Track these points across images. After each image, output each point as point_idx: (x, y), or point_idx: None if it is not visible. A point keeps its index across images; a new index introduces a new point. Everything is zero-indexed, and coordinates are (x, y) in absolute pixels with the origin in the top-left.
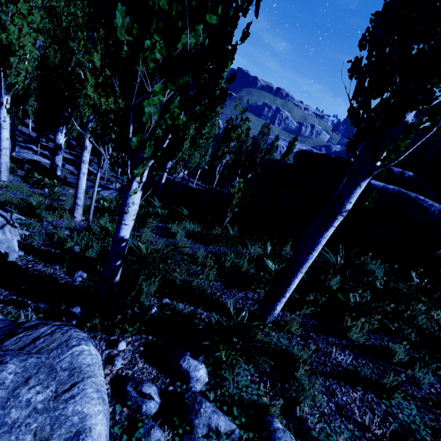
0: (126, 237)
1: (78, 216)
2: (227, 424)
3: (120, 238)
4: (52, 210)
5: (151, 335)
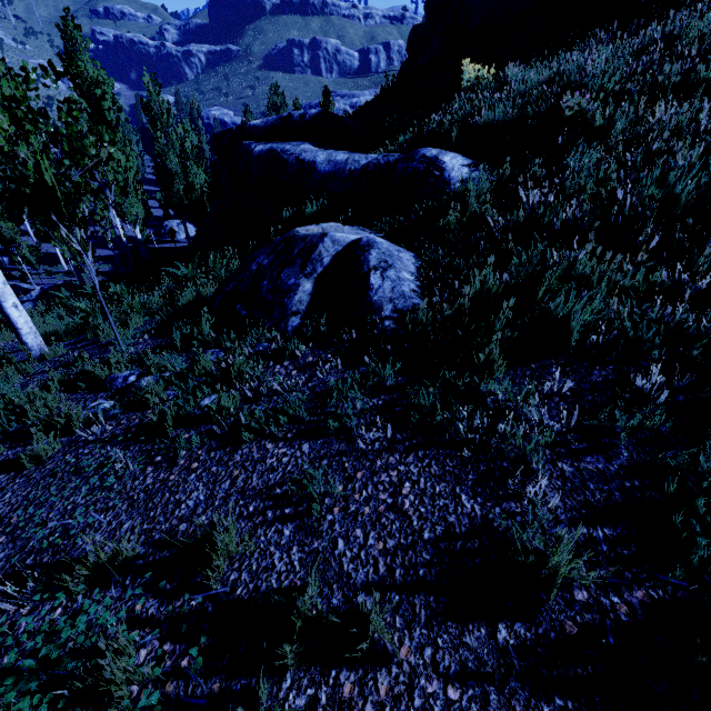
0: None
1: None
2: None
3: None
4: None
5: None
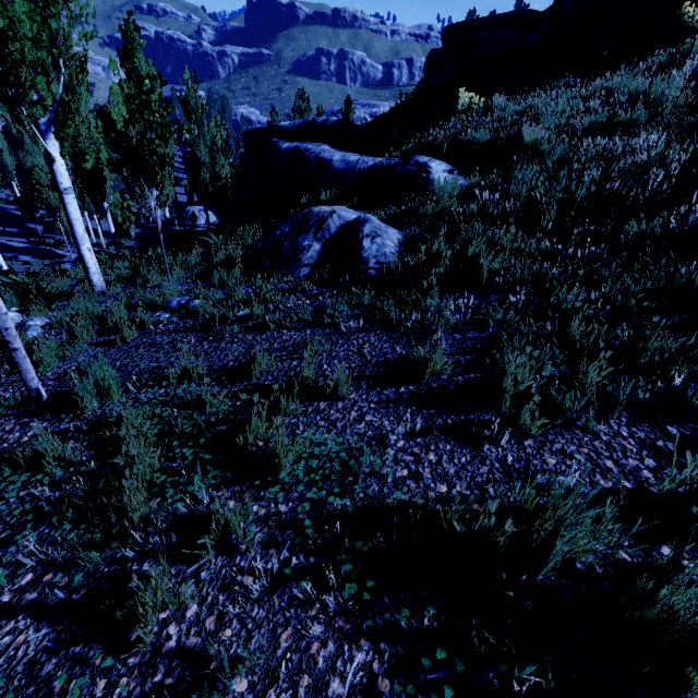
0: None
1: None
2: None
3: None
4: None
5: None
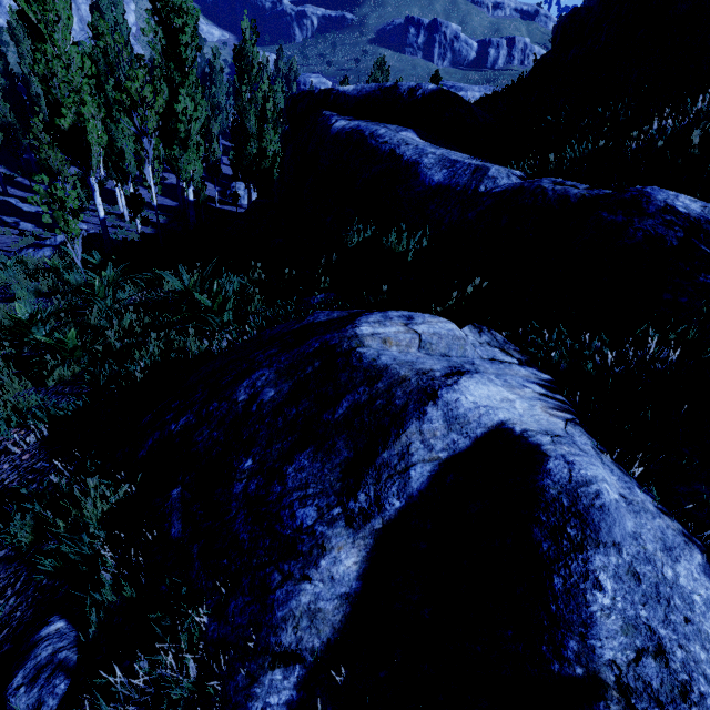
0: None
1: None
2: None
3: None
4: None
5: None
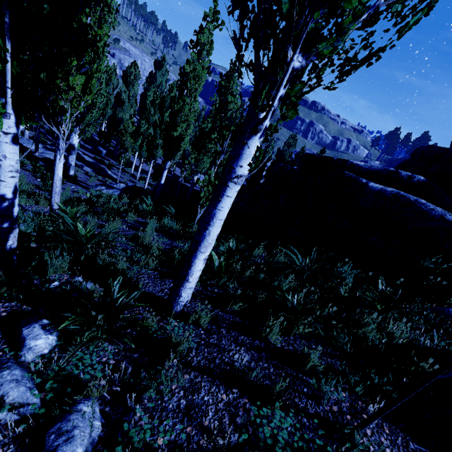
0: (7, 196)
1: (55, 204)
2: (23, 396)
3: (0, 196)
4: (34, 197)
5: (28, 305)
